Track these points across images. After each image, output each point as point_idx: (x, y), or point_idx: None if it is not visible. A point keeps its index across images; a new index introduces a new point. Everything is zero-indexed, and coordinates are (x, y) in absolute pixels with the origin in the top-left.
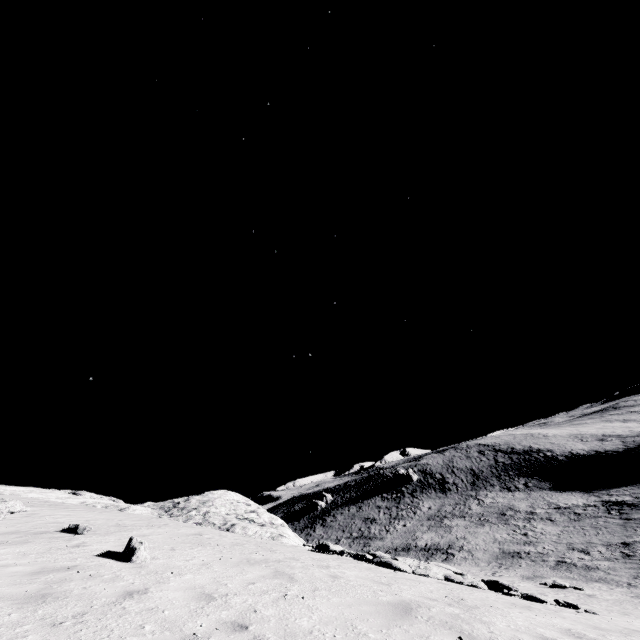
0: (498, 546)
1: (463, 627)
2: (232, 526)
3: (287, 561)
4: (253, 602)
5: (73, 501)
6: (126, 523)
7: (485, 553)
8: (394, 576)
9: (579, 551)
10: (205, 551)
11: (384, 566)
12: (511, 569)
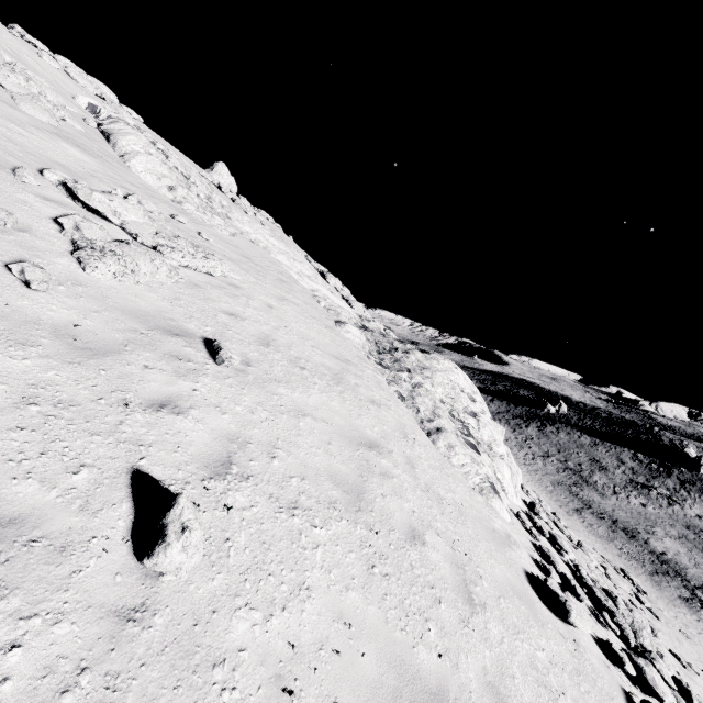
0: None
1: None
2: (437, 432)
3: None
4: None
5: (307, 284)
6: (312, 358)
7: None
8: None
9: None
10: (342, 551)
11: None
12: None
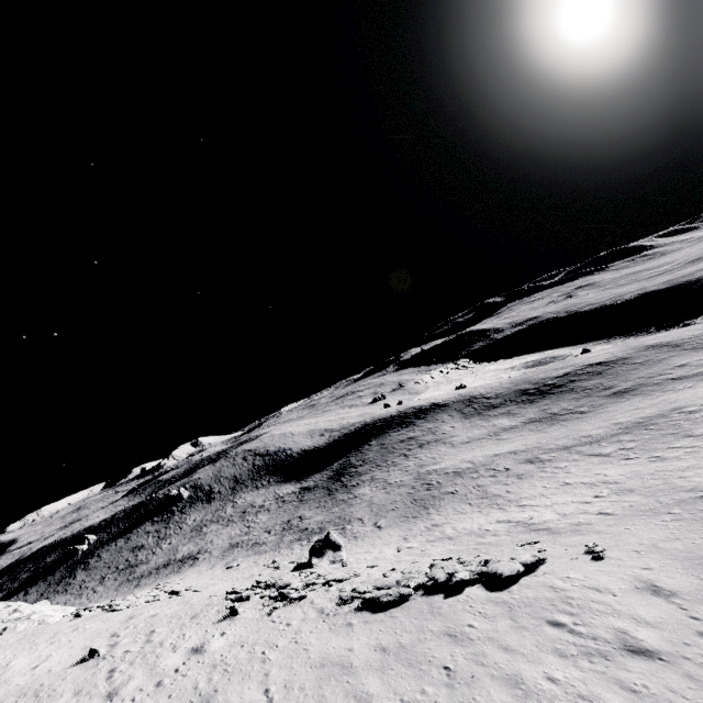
0: (230, 541)
1: (116, 630)
2: (5, 630)
3: (56, 635)
4: (48, 654)
5: None
6: None
7: (219, 550)
8: (112, 617)
9: (268, 532)
10: (8, 651)
11: (112, 611)
12: (226, 559)
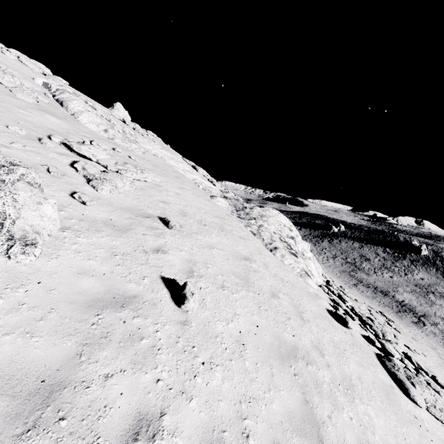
0: None
1: None
2: (275, 249)
3: (314, 360)
4: None
5: (189, 176)
6: (207, 219)
7: None
8: (421, 441)
9: None
10: (246, 302)
11: (397, 383)
12: None
